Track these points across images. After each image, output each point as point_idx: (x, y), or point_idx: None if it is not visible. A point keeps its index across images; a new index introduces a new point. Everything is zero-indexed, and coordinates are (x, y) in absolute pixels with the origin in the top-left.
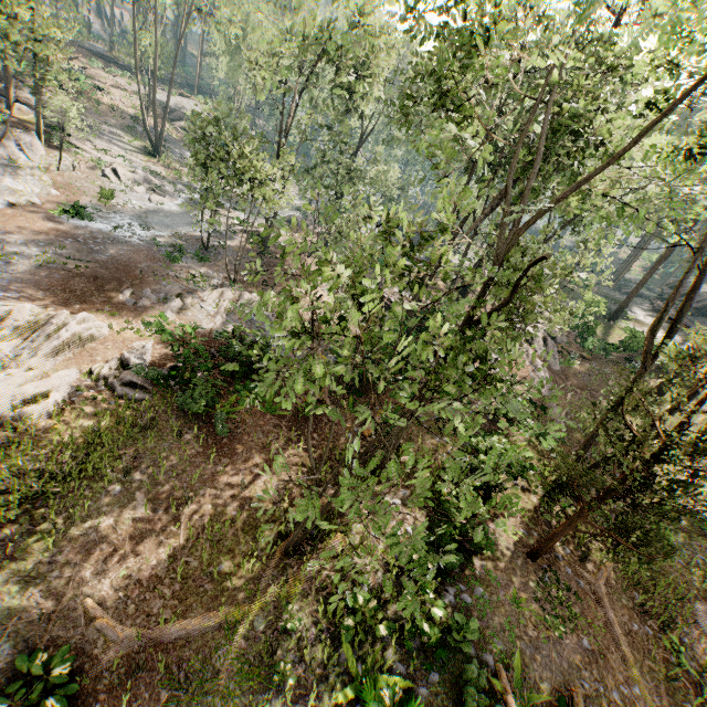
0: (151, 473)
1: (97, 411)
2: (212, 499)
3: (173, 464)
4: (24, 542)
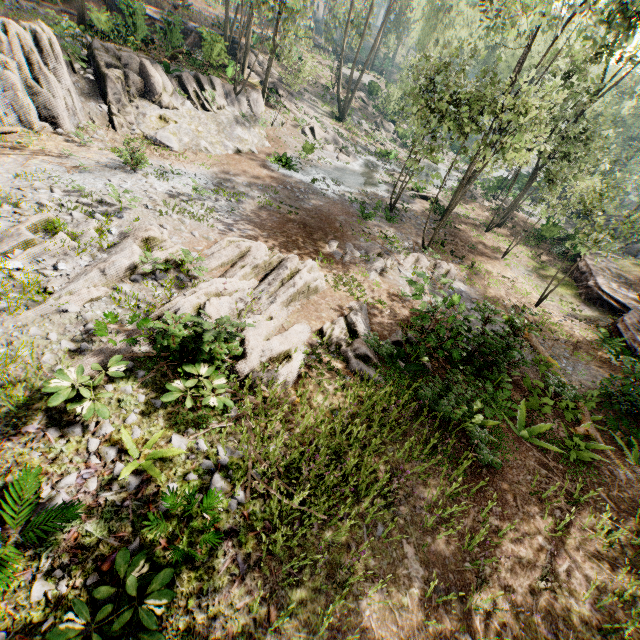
0: (412, 508)
1: (335, 387)
2: (504, 588)
3: (435, 499)
4: (286, 600)
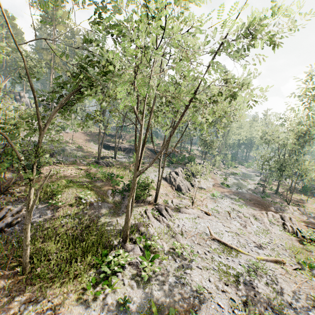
0: None
1: None
2: None
3: None
4: None
